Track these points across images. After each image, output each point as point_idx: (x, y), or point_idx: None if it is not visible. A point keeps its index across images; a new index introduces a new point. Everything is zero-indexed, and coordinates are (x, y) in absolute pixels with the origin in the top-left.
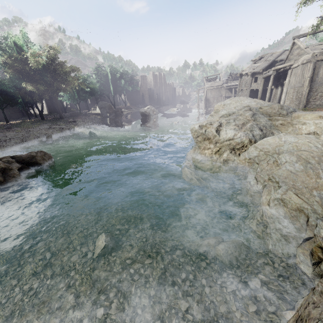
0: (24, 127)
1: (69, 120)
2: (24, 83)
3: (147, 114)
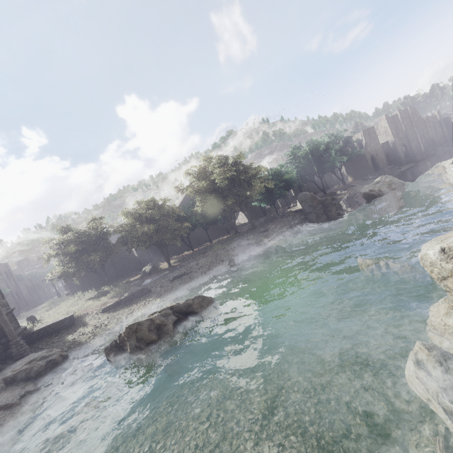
0: (215, 250)
1: (259, 230)
2: (216, 203)
3: (375, 193)
